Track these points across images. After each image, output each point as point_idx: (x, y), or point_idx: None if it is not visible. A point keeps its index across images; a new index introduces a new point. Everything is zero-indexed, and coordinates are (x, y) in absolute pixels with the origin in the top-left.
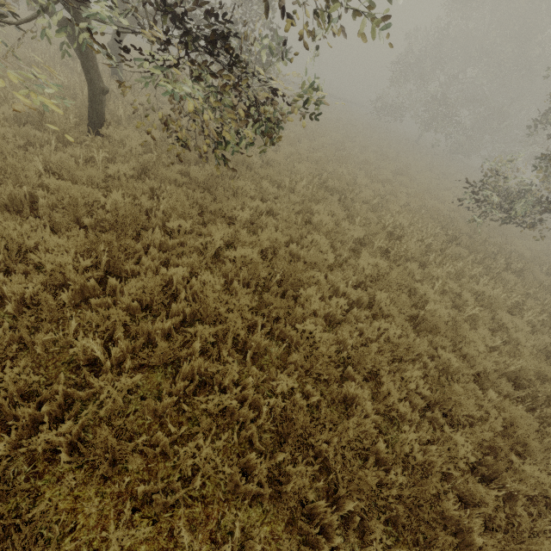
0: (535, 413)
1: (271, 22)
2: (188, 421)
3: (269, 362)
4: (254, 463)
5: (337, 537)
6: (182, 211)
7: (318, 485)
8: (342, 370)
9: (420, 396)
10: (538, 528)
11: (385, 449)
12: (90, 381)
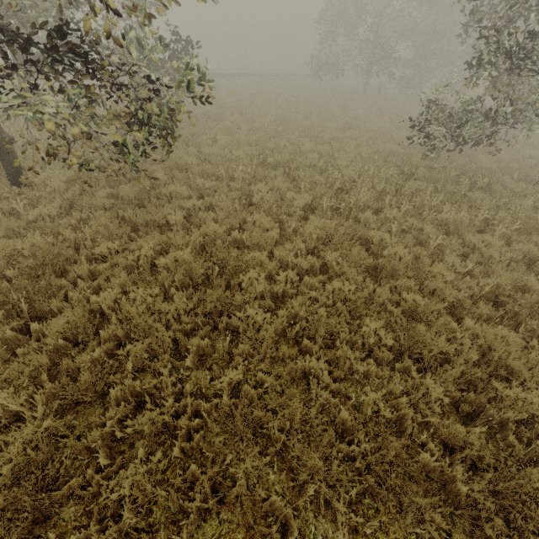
0: (519, 329)
1: (167, 20)
2: (131, 448)
3: (218, 359)
4: (197, 475)
5: (295, 532)
6: (110, 233)
7: (274, 478)
8: (301, 345)
9: (385, 348)
10: (535, 454)
11: (349, 417)
12: (14, 438)
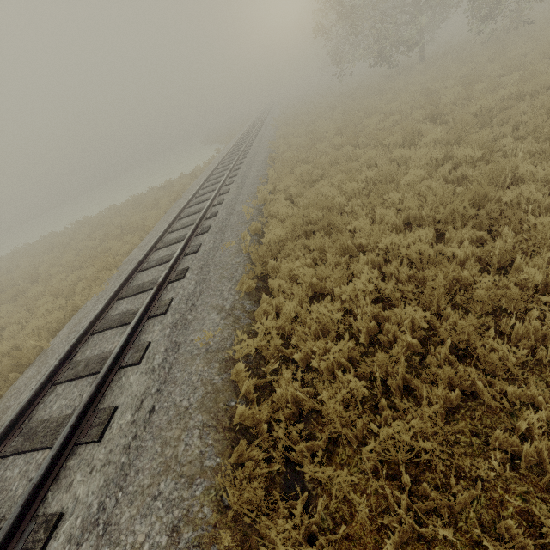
0: None
1: None
2: None
3: None
4: None
5: None
6: None
7: None
8: None
9: None
10: None
11: None
12: None
